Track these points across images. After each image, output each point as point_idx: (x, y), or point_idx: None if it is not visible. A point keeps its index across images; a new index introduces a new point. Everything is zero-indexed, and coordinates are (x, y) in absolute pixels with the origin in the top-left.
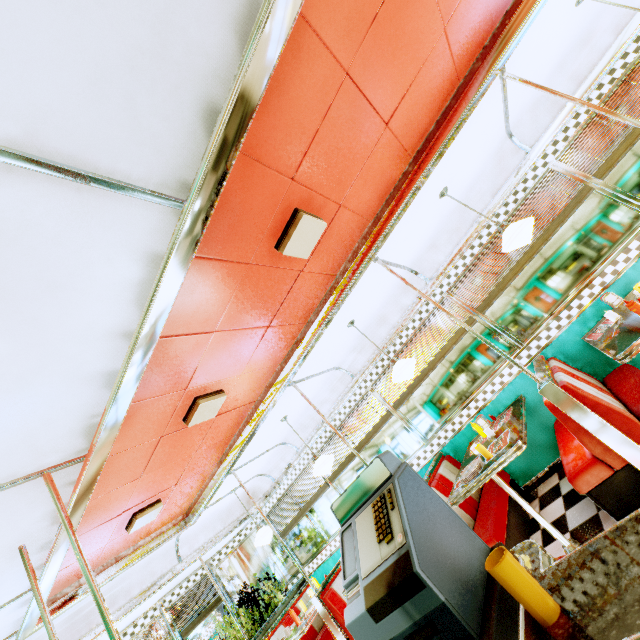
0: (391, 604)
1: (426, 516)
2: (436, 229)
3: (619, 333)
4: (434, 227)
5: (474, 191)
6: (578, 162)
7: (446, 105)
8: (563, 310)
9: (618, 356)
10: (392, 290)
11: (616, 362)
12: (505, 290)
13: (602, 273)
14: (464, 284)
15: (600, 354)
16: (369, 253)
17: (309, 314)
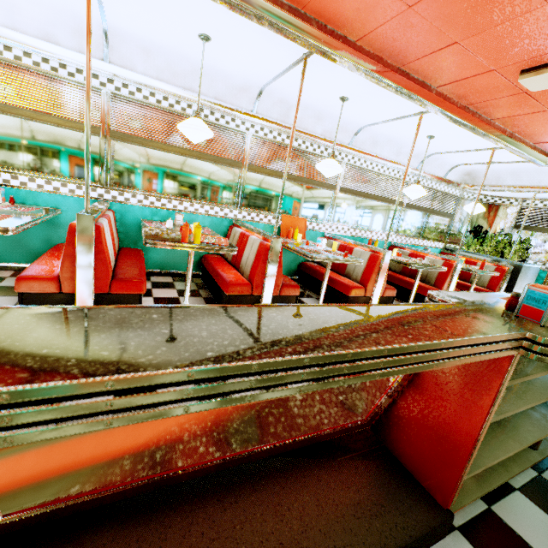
0: None
1: None
2: (166, 48)
3: (163, 233)
4: (167, 44)
5: (214, 77)
6: (254, 151)
7: (284, 0)
8: (155, 197)
9: (148, 240)
10: (64, 8)
11: (140, 246)
12: (145, 148)
13: (193, 204)
14: (128, 107)
15: (139, 235)
16: None
17: None
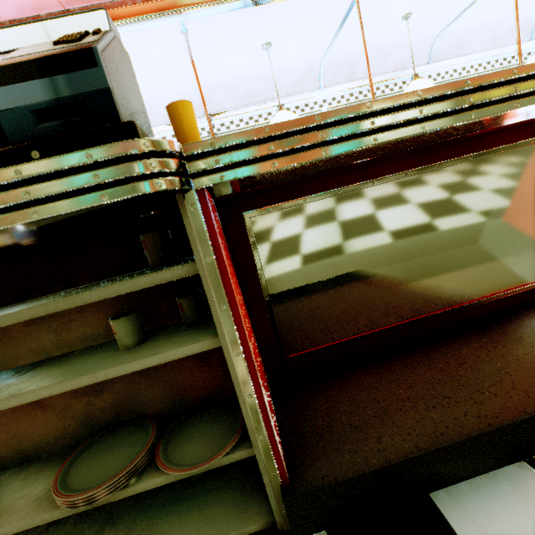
0: (36, 72)
1: (127, 78)
2: (241, 78)
3: None
4: (241, 73)
5: (280, 79)
6: None
7: None
8: None
9: None
10: (175, 93)
11: None
12: None
13: None
14: None
15: None
16: (186, 7)
17: (76, 1)
